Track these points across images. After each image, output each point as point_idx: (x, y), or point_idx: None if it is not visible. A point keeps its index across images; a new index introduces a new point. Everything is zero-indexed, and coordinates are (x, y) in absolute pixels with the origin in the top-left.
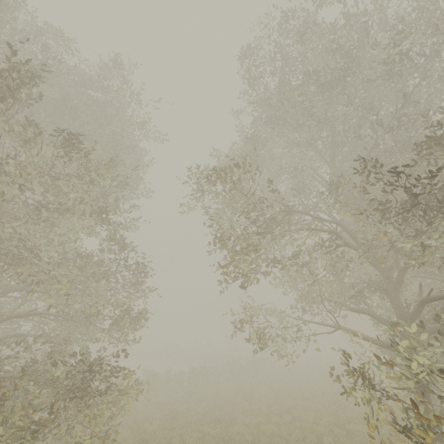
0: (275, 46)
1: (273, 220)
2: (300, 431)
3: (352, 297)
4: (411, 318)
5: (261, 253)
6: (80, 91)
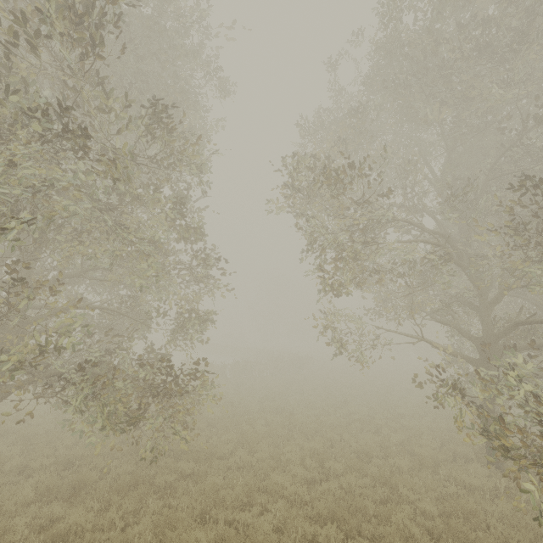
0: None
1: (378, 222)
2: (358, 423)
3: (438, 310)
4: (499, 336)
5: (361, 260)
6: (135, 2)
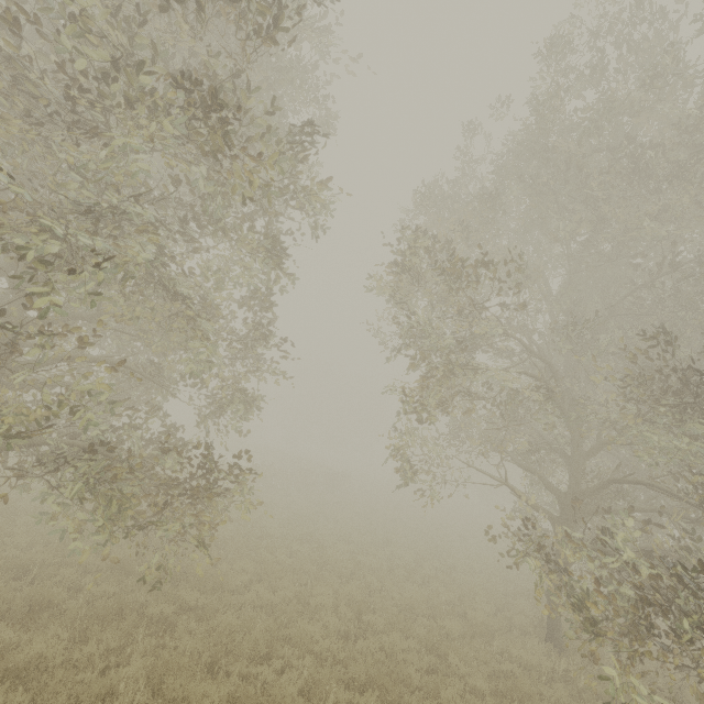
0: (594, 67)
1: (482, 336)
2: (403, 570)
3: (524, 451)
4: (586, 494)
5: (455, 376)
6: None
